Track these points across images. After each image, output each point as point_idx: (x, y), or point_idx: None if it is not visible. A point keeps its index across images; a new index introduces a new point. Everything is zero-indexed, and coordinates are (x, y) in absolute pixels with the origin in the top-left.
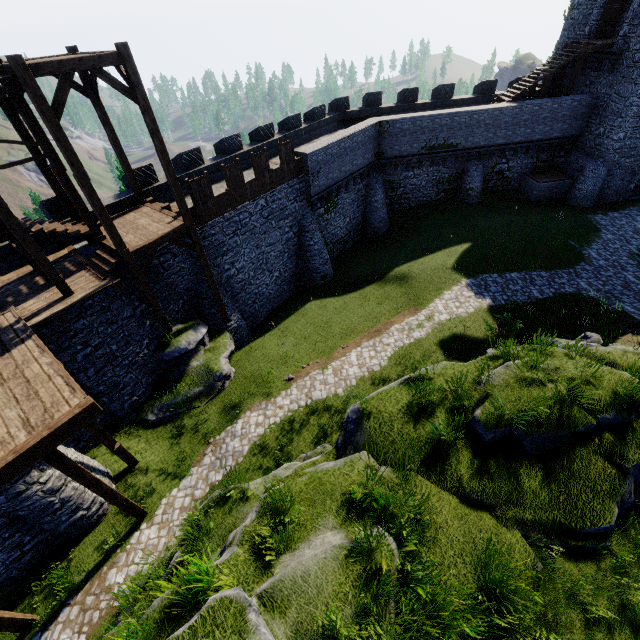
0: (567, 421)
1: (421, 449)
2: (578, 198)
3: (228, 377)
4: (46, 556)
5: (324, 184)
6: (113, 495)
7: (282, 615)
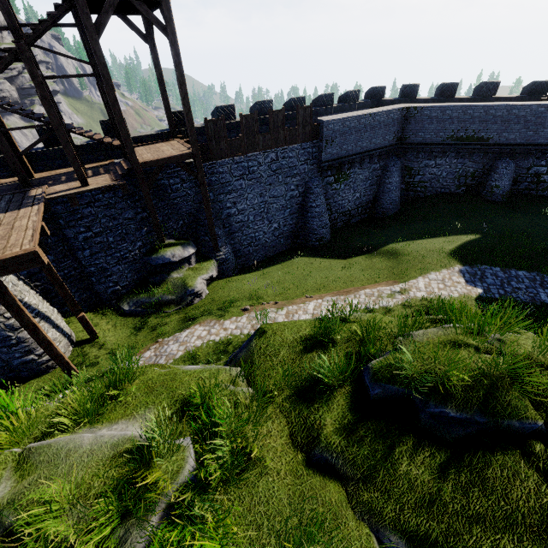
0: (494, 405)
1: (296, 383)
2: None
3: (199, 295)
4: (1, 383)
5: (337, 153)
6: (49, 346)
7: (19, 479)
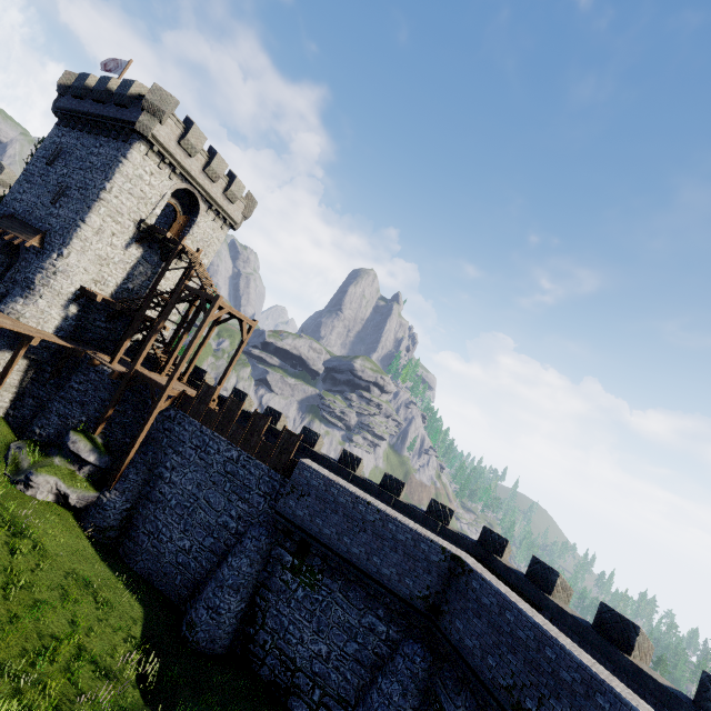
0: None
1: None
2: None
3: (29, 485)
4: None
5: (302, 518)
6: None
7: None
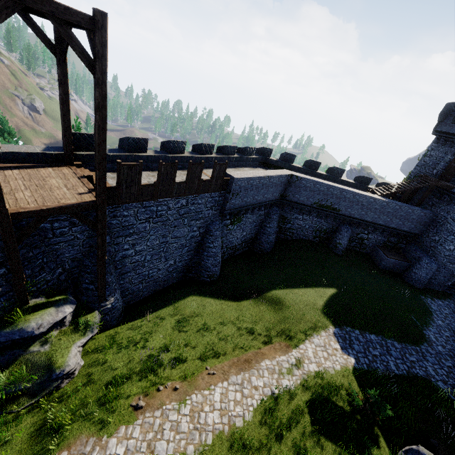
0: None
1: None
2: (413, 279)
3: (70, 374)
4: None
5: (238, 204)
6: None
7: None
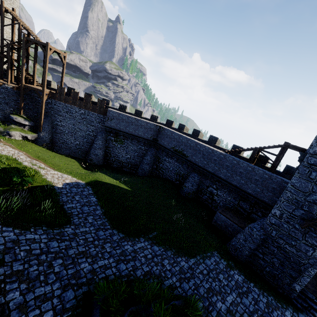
0: None
1: None
2: (232, 243)
3: (10, 136)
4: None
5: (114, 126)
6: None
7: None
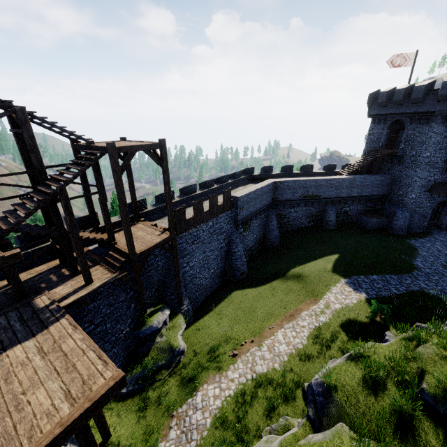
0: None
1: (389, 420)
2: (396, 229)
3: (183, 352)
4: None
5: (245, 214)
6: None
7: None
